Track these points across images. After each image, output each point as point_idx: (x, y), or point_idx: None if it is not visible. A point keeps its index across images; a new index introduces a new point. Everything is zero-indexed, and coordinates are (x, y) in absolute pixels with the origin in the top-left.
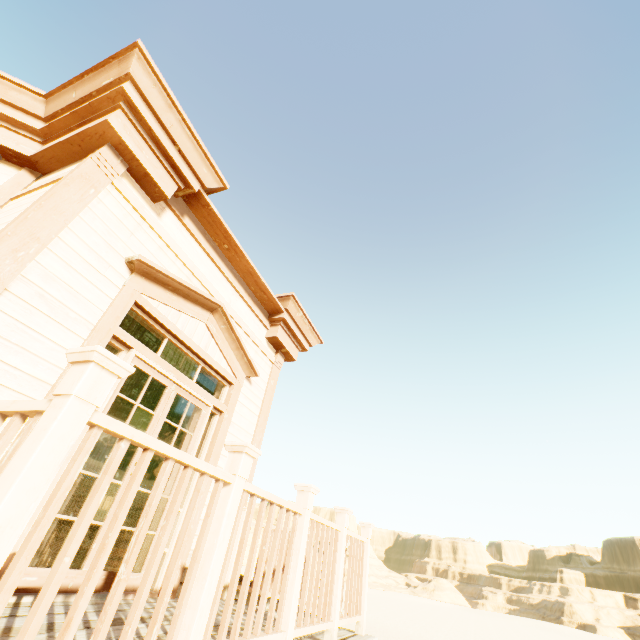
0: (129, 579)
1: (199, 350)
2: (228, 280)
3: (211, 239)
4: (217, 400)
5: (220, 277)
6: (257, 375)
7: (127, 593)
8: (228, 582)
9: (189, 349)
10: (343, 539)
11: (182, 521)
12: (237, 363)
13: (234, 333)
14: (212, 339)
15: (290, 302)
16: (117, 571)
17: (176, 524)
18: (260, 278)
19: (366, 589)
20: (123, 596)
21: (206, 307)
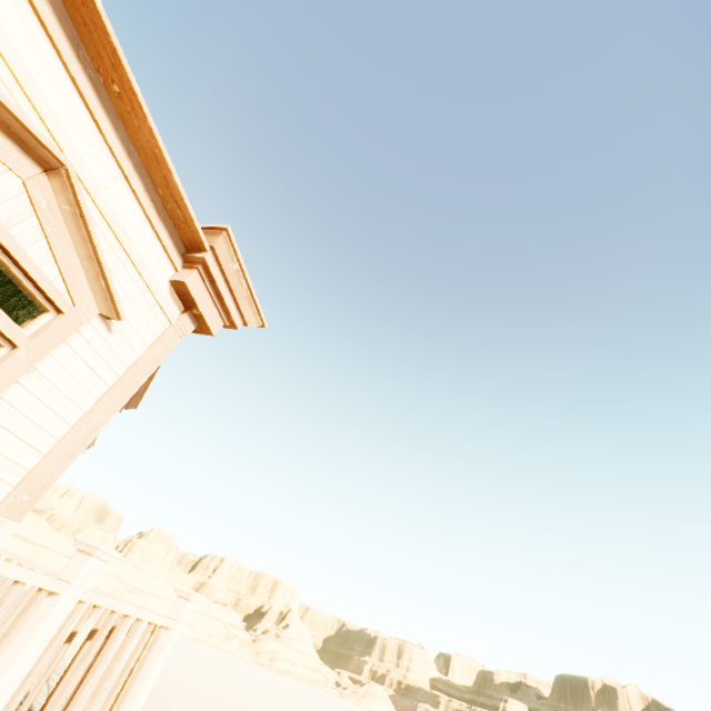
0: None
1: None
2: (112, 152)
3: (91, 64)
4: (7, 319)
5: (95, 137)
6: (120, 317)
7: None
8: None
9: None
10: (54, 610)
11: None
12: (85, 284)
13: (86, 227)
14: (34, 216)
15: (221, 239)
16: None
17: None
18: (172, 173)
19: None
20: None
21: (33, 154)
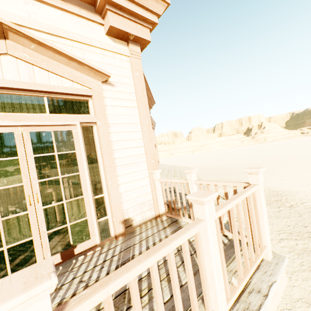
0: (83, 246)
1: (22, 85)
2: None
3: None
4: (81, 116)
5: None
6: (108, 76)
7: (86, 252)
8: (162, 212)
9: (12, 89)
10: (208, 234)
11: (108, 200)
12: (82, 75)
13: (48, 47)
14: (33, 67)
15: None
16: (71, 247)
17: (105, 202)
18: None
19: (266, 226)
20: (83, 256)
21: None
